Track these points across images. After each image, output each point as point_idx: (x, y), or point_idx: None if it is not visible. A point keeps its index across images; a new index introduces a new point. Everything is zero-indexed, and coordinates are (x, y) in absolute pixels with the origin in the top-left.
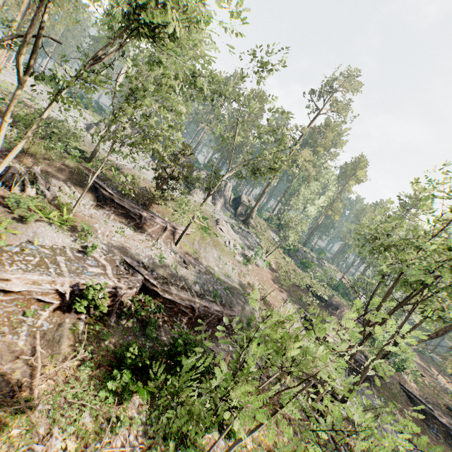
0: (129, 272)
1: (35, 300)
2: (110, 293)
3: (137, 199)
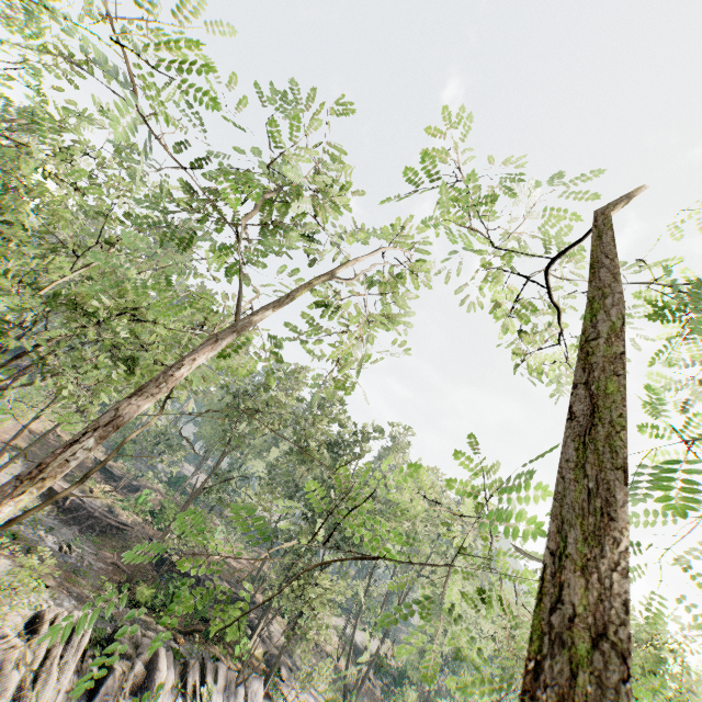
0: None
1: None
2: None
3: None
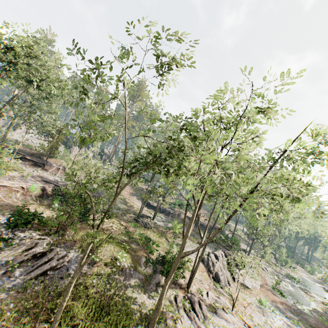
0: (47, 183)
1: (14, 190)
2: (41, 189)
3: (39, 156)
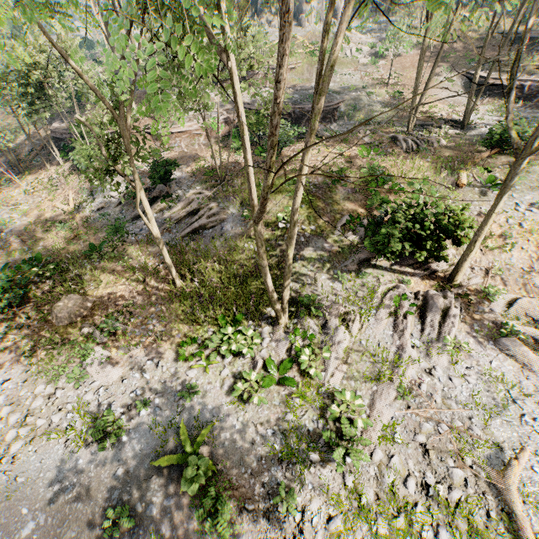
0: None
1: (195, 135)
2: (228, 122)
3: (238, 66)
